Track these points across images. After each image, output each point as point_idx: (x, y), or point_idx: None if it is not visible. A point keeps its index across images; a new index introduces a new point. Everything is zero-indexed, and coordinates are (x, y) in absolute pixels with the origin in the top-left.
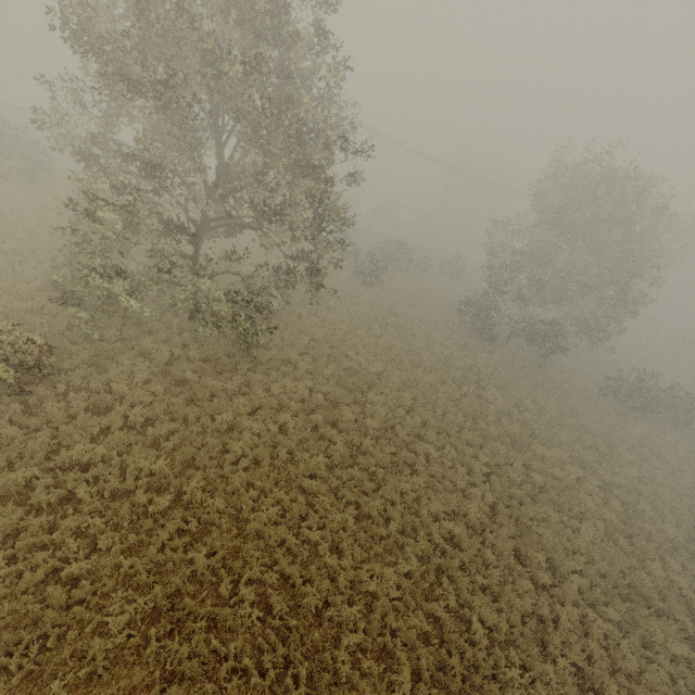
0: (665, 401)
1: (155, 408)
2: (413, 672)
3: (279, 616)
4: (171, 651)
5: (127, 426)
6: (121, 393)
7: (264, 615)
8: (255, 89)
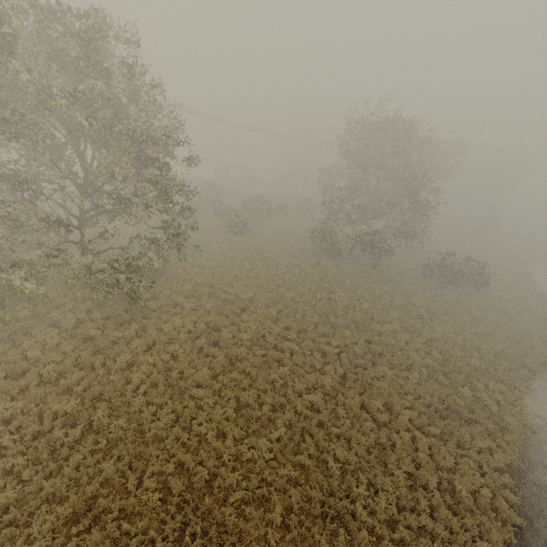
0: (467, 272)
1: (65, 363)
2: (287, 509)
3: (179, 494)
4: (90, 541)
5: (44, 382)
6: (36, 358)
7: (166, 496)
8: (81, 113)
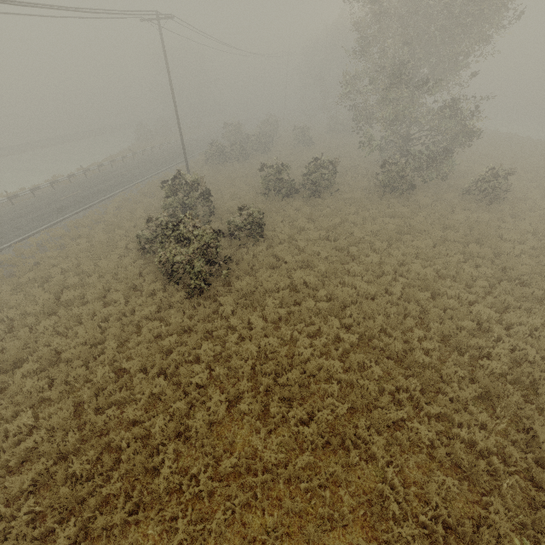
0: None
1: None
2: None
3: None
4: None
5: None
6: None
7: None
8: None
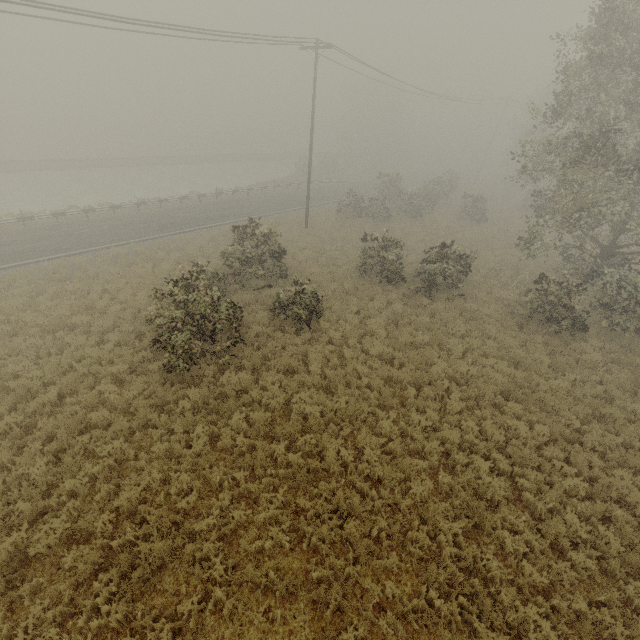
0: None
1: None
2: None
3: None
4: None
5: None
6: None
7: None
8: None
